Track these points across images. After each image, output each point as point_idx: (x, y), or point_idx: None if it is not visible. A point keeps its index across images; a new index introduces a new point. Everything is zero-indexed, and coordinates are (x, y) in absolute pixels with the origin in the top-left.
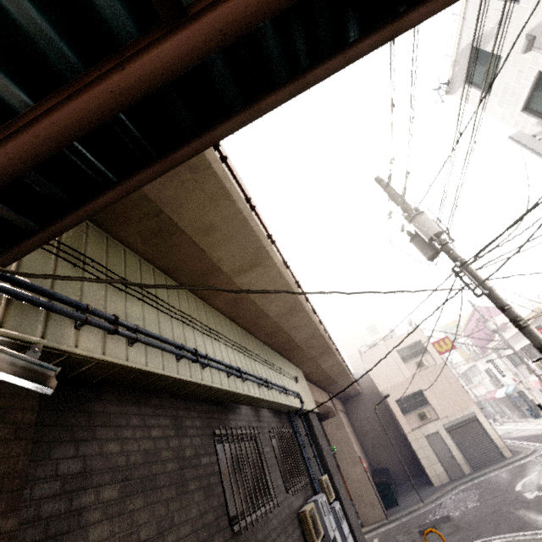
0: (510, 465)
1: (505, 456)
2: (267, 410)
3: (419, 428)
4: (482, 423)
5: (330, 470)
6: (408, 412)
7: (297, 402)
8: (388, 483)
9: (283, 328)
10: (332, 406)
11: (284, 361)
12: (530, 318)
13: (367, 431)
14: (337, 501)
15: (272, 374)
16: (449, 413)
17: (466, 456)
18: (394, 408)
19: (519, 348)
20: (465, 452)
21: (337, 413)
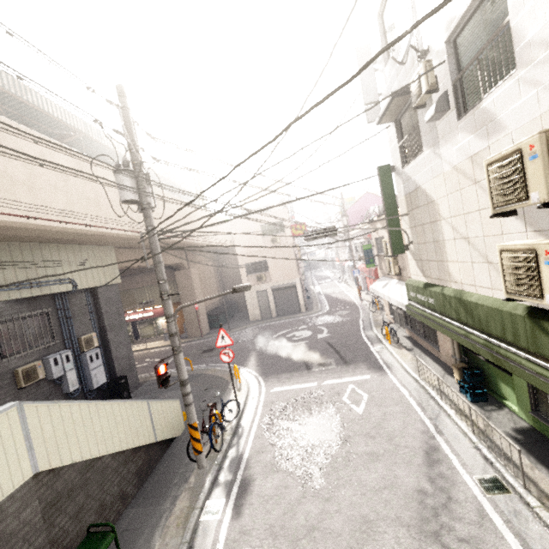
0: (297, 318)
1: (301, 311)
2: (2, 302)
3: (254, 286)
4: (298, 290)
5: (107, 328)
6: (251, 273)
7: (67, 286)
8: (217, 316)
9: (20, 235)
10: (184, 263)
11: (68, 247)
12: (169, 295)
13: (231, 276)
14: (98, 349)
15: (12, 273)
16: (279, 280)
17: (277, 307)
18: (242, 269)
19: (359, 242)
20: (278, 305)
21: (189, 267)
